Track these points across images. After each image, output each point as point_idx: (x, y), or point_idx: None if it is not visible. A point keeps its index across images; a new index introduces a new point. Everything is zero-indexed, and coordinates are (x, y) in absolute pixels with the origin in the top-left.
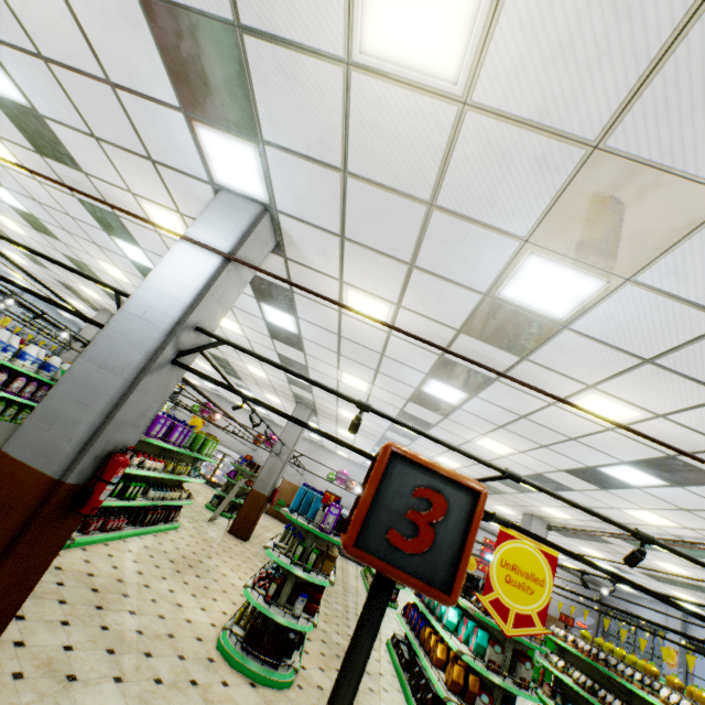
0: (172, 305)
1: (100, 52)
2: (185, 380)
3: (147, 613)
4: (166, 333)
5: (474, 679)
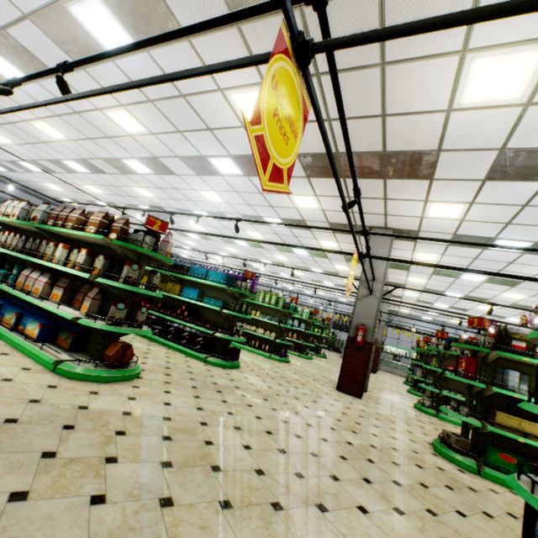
0: None
1: None
2: None
3: None
4: None
5: None
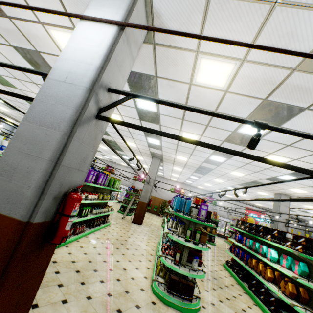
0: (86, 68)
1: None
2: (104, 140)
3: (109, 279)
4: (87, 89)
5: (302, 290)
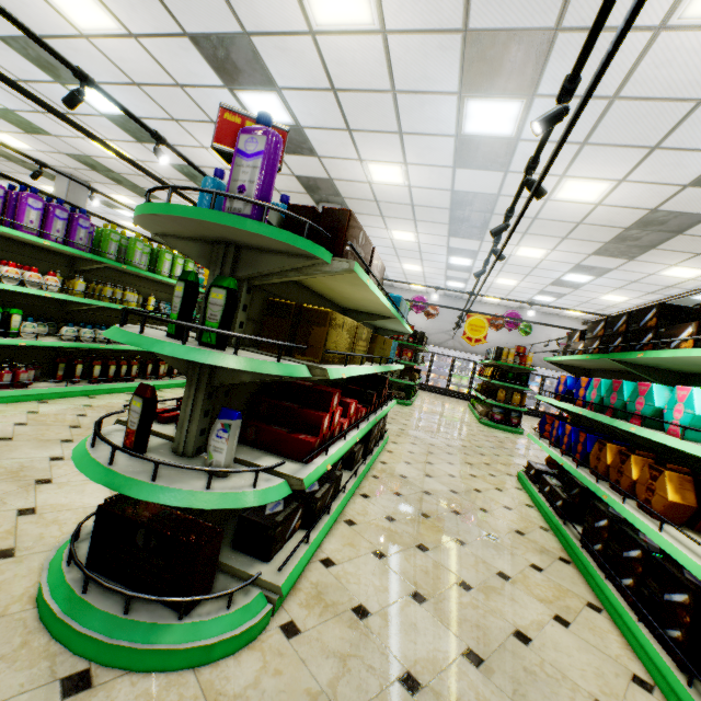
0: None
1: None
2: None
3: None
4: None
5: None
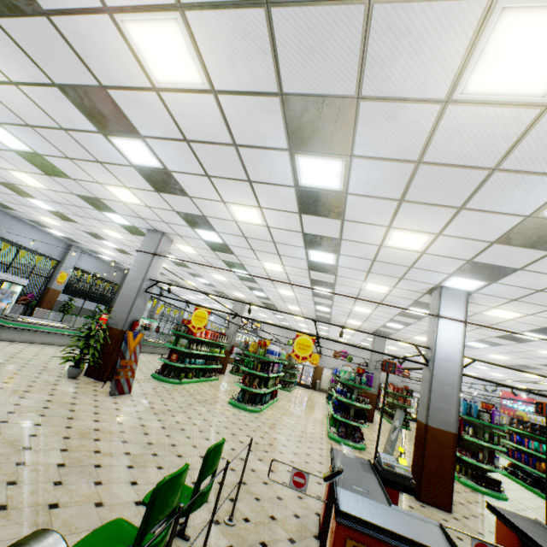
0: (455, 351)
1: (419, 263)
2: None
3: None
4: (461, 365)
5: None
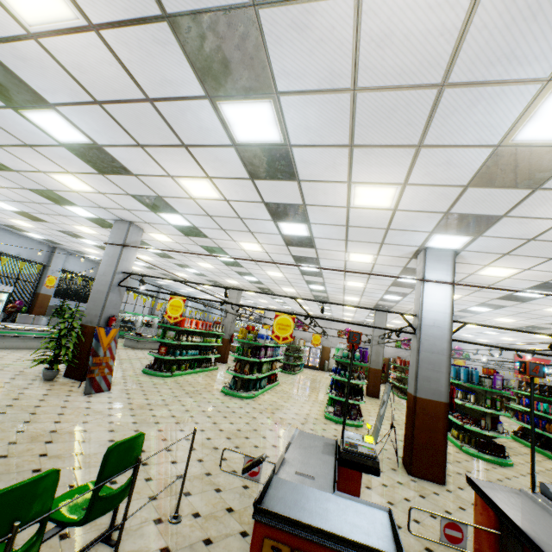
0: (443, 316)
1: (394, 223)
2: None
3: None
4: (450, 330)
5: None
